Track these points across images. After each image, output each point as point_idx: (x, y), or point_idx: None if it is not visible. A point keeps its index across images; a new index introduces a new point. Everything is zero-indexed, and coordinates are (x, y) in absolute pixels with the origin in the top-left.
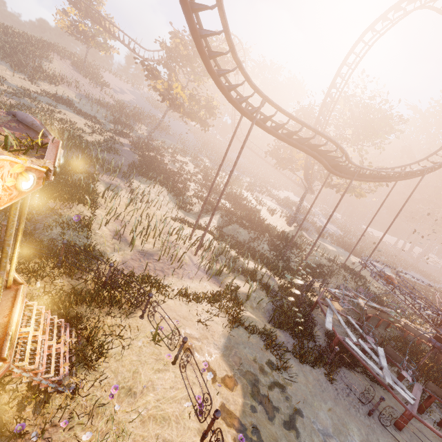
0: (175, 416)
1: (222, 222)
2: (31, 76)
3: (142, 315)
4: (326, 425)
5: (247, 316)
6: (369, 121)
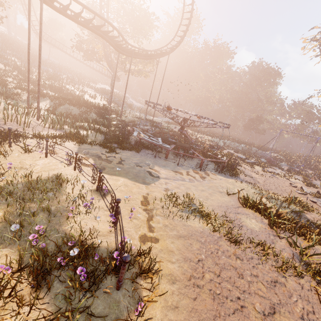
0: (56, 168)
1: (53, 105)
2: None
3: (10, 145)
4: (136, 161)
5: (89, 141)
6: (136, 17)
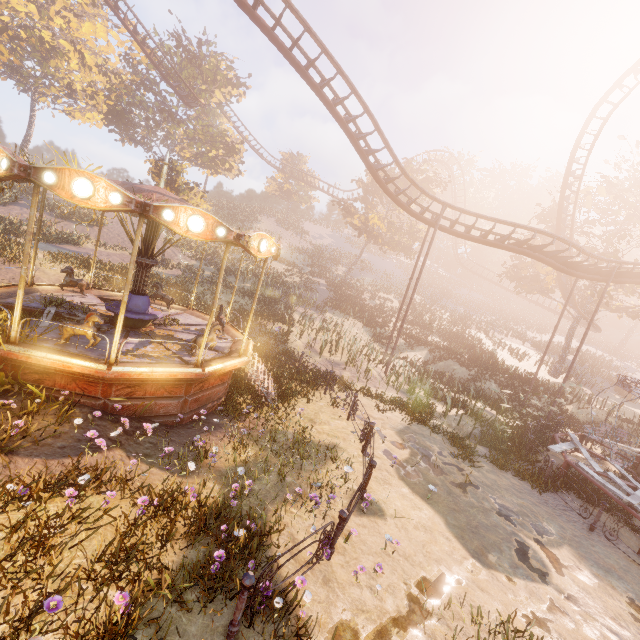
0: (343, 438)
1: (430, 359)
2: None
3: (325, 392)
4: (509, 505)
5: (437, 424)
6: None
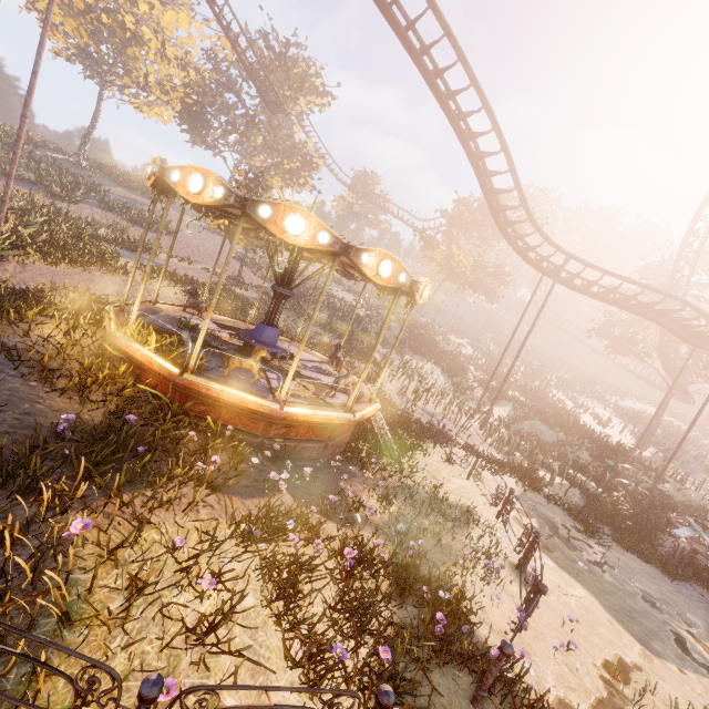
0: (472, 500)
1: (514, 416)
2: None
3: (434, 446)
4: (648, 591)
5: (548, 492)
6: None
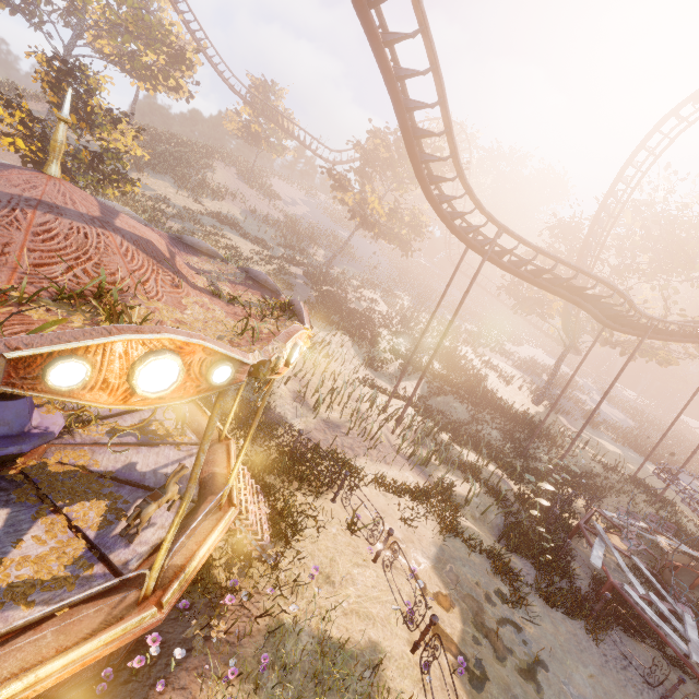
0: (379, 617)
1: (427, 391)
2: (194, 192)
3: (334, 499)
4: (583, 693)
5: (467, 526)
6: (678, 244)
